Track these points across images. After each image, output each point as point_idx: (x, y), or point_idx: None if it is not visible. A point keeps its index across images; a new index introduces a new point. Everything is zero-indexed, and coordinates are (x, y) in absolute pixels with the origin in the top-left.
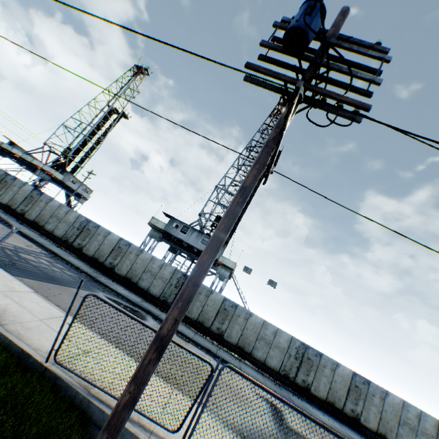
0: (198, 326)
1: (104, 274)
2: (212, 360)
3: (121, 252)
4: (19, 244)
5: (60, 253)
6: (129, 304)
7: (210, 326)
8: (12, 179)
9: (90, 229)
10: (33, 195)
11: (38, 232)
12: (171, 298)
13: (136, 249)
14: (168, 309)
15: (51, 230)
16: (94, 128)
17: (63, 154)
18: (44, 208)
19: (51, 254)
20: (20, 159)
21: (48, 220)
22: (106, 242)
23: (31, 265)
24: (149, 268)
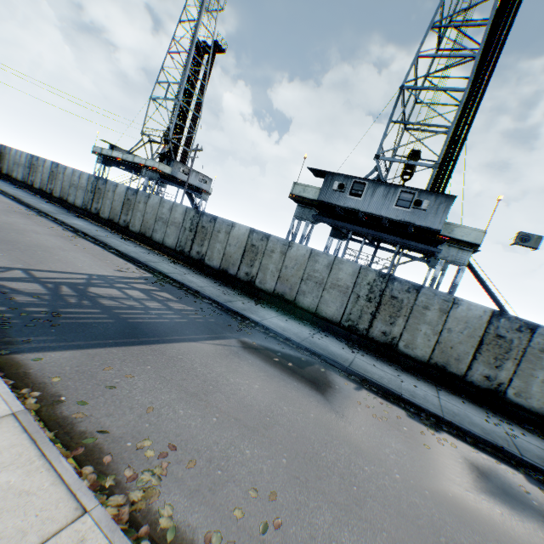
0: (435, 372)
1: (242, 293)
2: (528, 489)
3: (256, 252)
4: (102, 271)
5: (171, 272)
6: (289, 350)
7: (465, 372)
8: (103, 184)
9: (204, 226)
10: (128, 197)
11: (147, 246)
12: (363, 321)
13: (279, 243)
14: (362, 341)
15: (161, 241)
16: (185, 85)
17: (164, 141)
18: (145, 211)
19: (155, 277)
20: (124, 163)
21: (153, 227)
22: (231, 241)
23: (99, 308)
24: (310, 272)
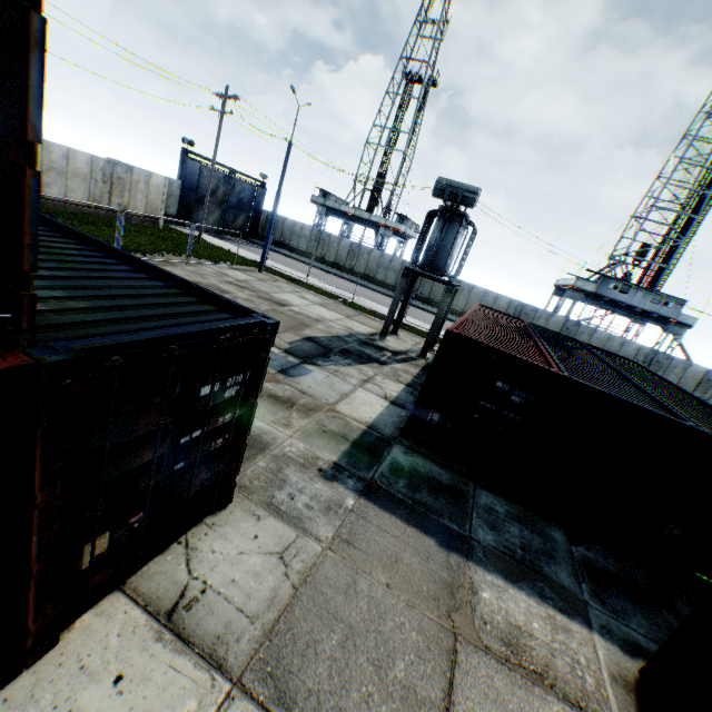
0: None
1: None
2: None
3: (569, 333)
4: None
5: None
6: None
7: None
8: None
9: (527, 313)
10: None
11: None
12: None
13: (587, 329)
14: None
15: None
16: (410, 135)
17: (377, 188)
18: (468, 297)
19: None
20: (345, 215)
21: None
22: (550, 325)
23: None
24: (607, 347)
